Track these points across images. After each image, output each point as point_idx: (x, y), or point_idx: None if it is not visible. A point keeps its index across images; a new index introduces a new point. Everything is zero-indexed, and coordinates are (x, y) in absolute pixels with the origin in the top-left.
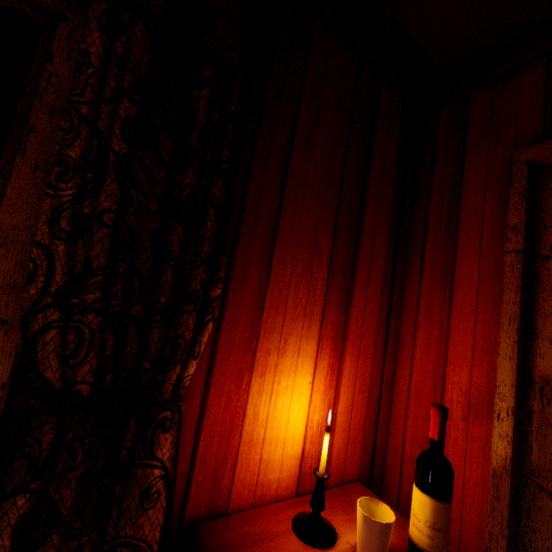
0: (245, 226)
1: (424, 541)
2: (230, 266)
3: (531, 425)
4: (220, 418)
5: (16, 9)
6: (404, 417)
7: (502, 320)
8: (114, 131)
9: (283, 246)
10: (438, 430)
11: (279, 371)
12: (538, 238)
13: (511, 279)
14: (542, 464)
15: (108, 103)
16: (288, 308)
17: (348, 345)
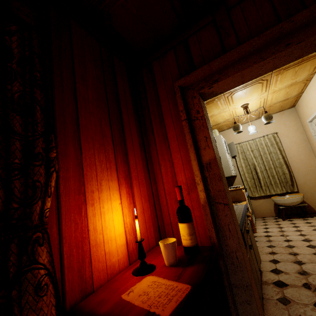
0: (58, 123)
1: (189, 242)
2: (55, 146)
3: (208, 182)
4: (73, 237)
5: None
6: (167, 207)
7: (188, 147)
8: None
9: (85, 133)
10: (180, 195)
11: (101, 201)
12: (190, 114)
13: (186, 130)
14: (214, 194)
15: None
16: (97, 166)
17: (133, 180)
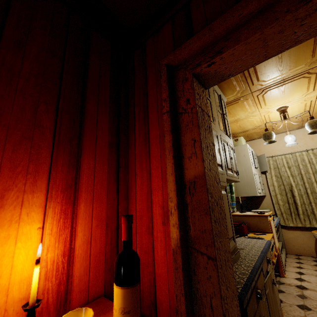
0: None
1: None
2: None
3: (188, 212)
4: None
5: None
6: (135, 236)
7: (166, 153)
8: None
9: None
10: (125, 232)
11: None
12: (177, 104)
13: (167, 128)
14: (195, 235)
15: None
16: (4, 168)
17: (81, 193)
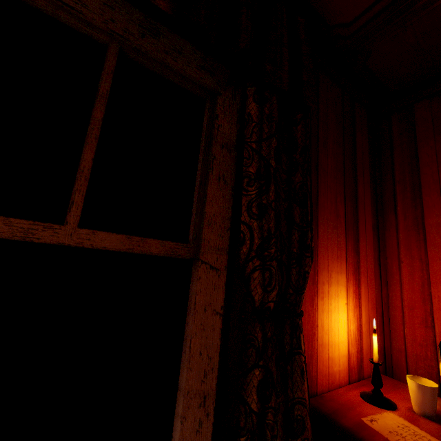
0: None
1: None
2: None
3: None
4: (306, 329)
5: (196, 91)
6: (401, 326)
7: None
8: (271, 156)
9: (321, 213)
10: None
11: (330, 296)
12: None
13: None
14: None
15: (265, 141)
16: (329, 253)
17: (361, 277)
